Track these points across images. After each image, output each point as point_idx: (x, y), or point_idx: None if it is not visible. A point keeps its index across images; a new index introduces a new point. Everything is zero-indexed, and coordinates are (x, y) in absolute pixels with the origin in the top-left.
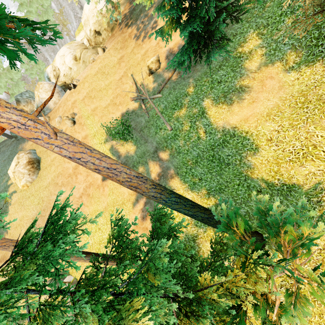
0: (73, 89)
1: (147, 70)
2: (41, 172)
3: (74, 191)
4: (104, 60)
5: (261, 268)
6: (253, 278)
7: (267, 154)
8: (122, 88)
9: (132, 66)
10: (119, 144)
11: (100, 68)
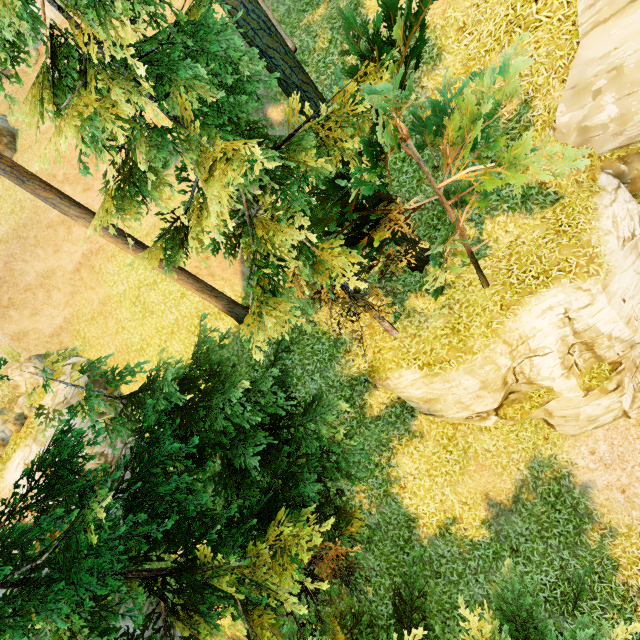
0: None
1: None
2: (18, 155)
3: (91, 196)
4: None
5: (417, 294)
6: (370, 79)
7: (454, 59)
8: None
9: None
10: None
11: None
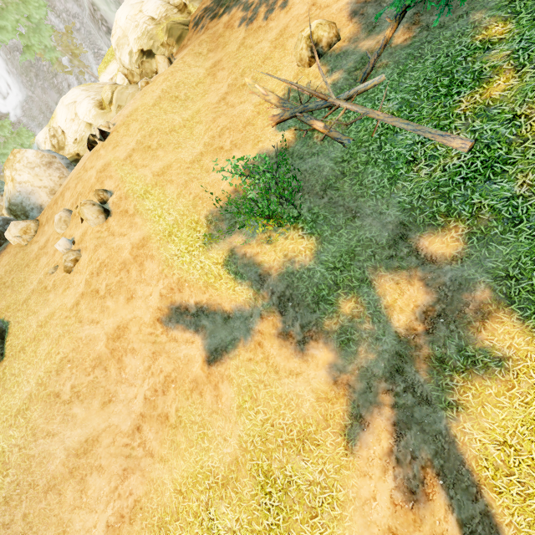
0: (101, 143)
1: (303, 50)
2: (6, 364)
3: (114, 411)
4: (173, 75)
5: None
6: None
7: None
8: (231, 114)
9: (248, 68)
10: (256, 241)
11: (166, 90)
